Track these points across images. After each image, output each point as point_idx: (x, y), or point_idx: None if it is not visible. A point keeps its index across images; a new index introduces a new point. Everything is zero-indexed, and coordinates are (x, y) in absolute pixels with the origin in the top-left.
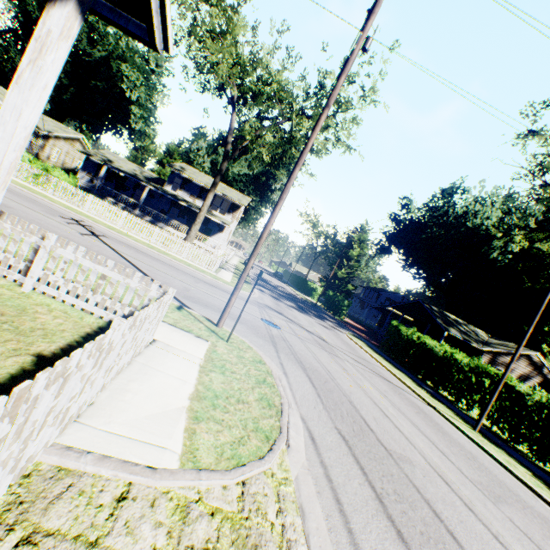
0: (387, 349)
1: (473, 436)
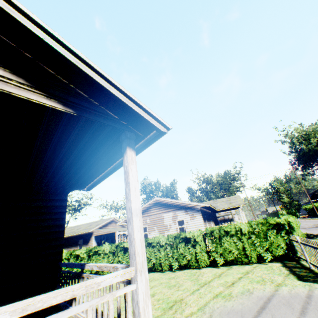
0: (309, 215)
1: (315, 219)
